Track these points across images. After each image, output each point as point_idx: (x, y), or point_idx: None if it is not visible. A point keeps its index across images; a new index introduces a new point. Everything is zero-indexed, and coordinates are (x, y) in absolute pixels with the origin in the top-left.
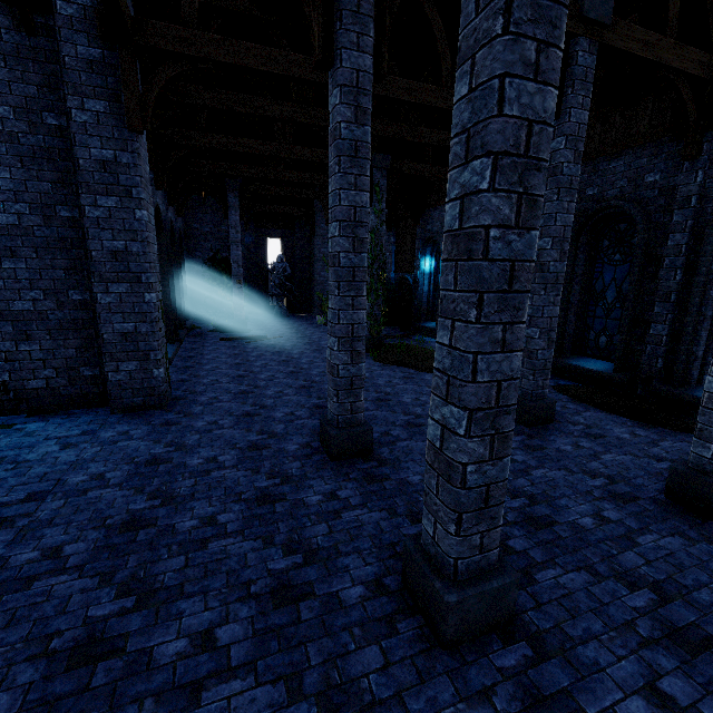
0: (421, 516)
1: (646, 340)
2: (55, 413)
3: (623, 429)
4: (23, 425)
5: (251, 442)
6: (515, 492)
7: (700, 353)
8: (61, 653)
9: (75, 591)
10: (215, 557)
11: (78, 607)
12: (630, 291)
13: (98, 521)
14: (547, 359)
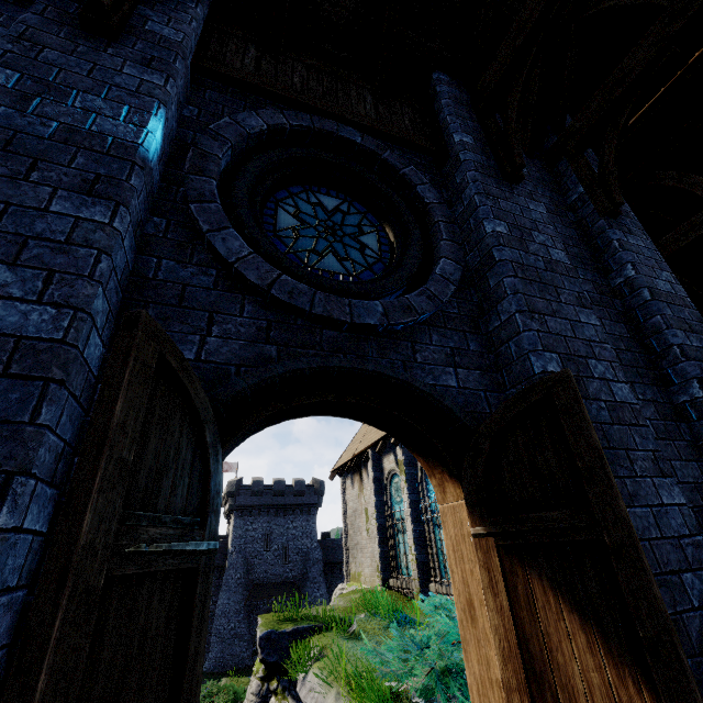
0: None
1: None
2: None
3: None
4: None
5: None
6: None
7: None
8: None
9: None
10: None
11: None
12: None
13: None
14: None
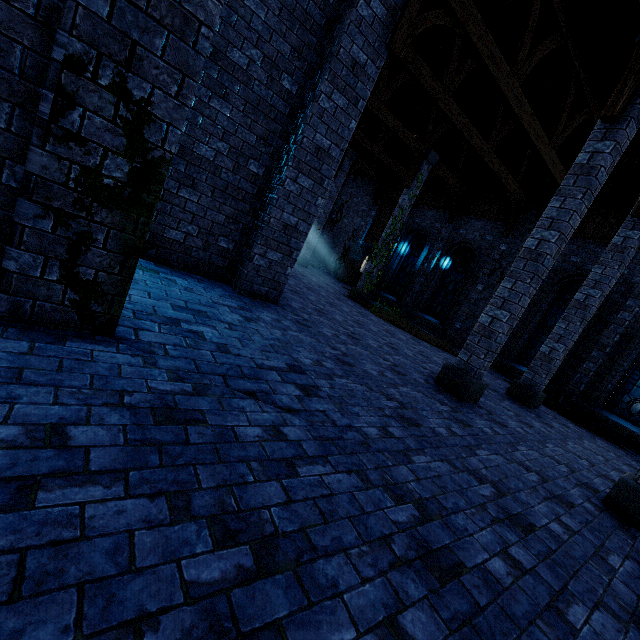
0: (556, 460)
1: (578, 370)
2: (176, 271)
3: (571, 424)
4: (164, 274)
5: (388, 366)
6: (577, 455)
7: (611, 389)
8: (505, 521)
9: (447, 471)
10: (493, 463)
11: (467, 486)
12: (582, 335)
13: (380, 411)
14: (556, 367)
